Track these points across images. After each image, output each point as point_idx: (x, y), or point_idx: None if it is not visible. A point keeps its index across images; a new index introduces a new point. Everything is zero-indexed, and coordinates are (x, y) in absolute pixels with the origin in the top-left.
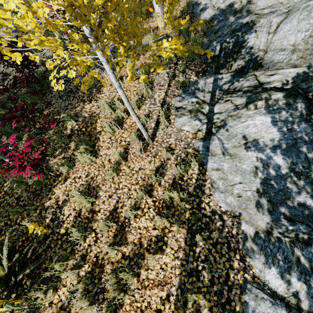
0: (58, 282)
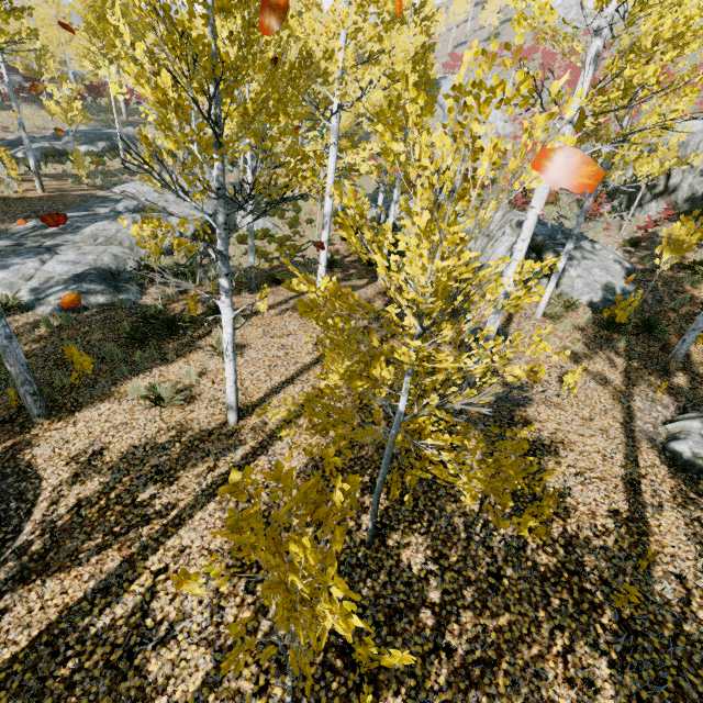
0: None
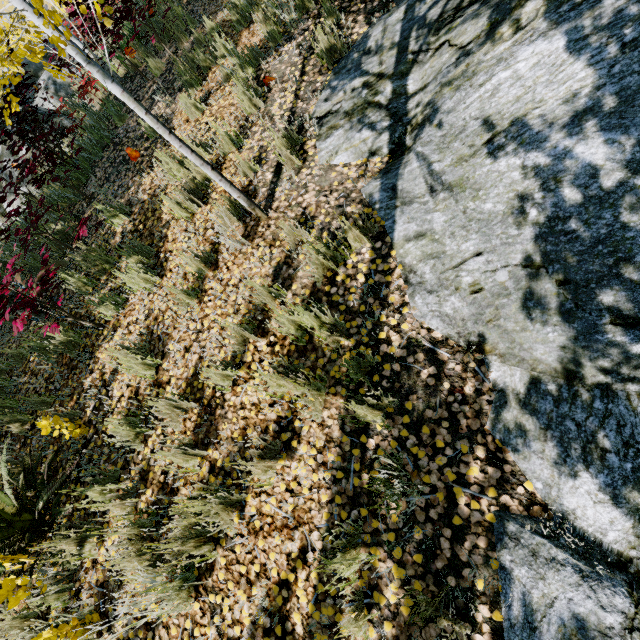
0: (105, 524)
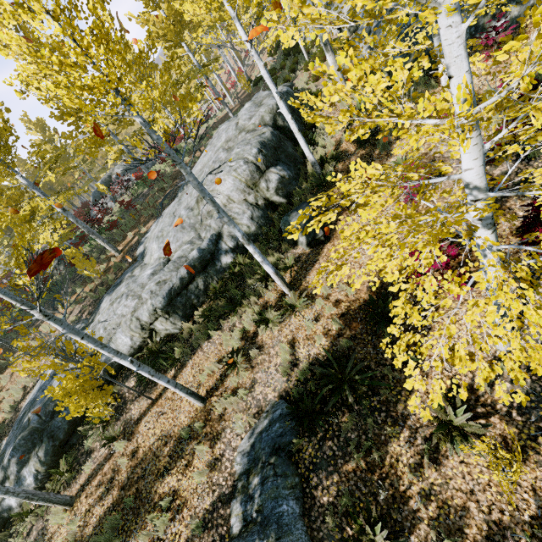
0: None
